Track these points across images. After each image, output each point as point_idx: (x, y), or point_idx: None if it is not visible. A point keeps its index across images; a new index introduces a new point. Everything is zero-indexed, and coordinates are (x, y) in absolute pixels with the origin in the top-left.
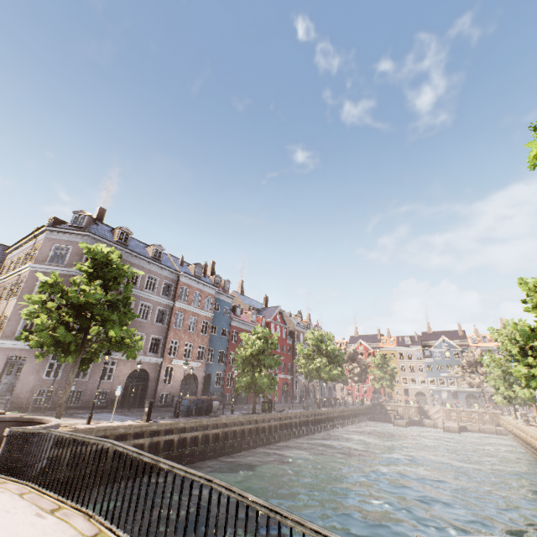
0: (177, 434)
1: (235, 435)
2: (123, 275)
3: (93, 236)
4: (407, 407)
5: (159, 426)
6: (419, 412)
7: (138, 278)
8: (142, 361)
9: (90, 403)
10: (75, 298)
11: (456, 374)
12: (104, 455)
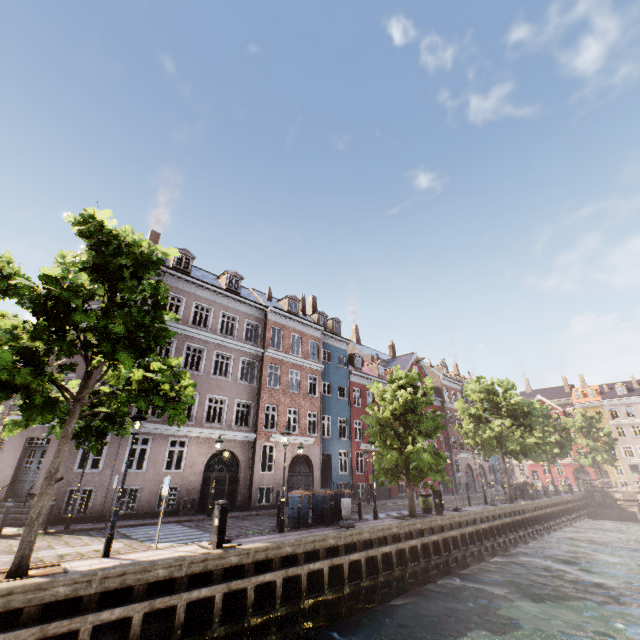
0: (280, 569)
1: (389, 560)
2: (145, 265)
3: None
4: None
5: (241, 556)
6: None
7: (209, 318)
8: (225, 438)
9: (151, 507)
10: (25, 290)
11: None
12: (123, 632)
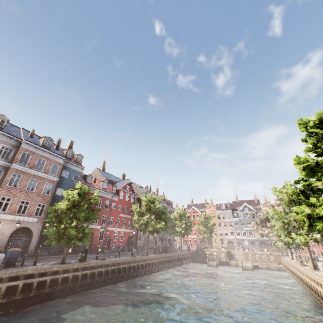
0: None
1: (16, 289)
2: None
3: None
4: (219, 252)
5: None
6: (228, 255)
7: None
8: None
9: None
10: None
11: (253, 228)
12: None
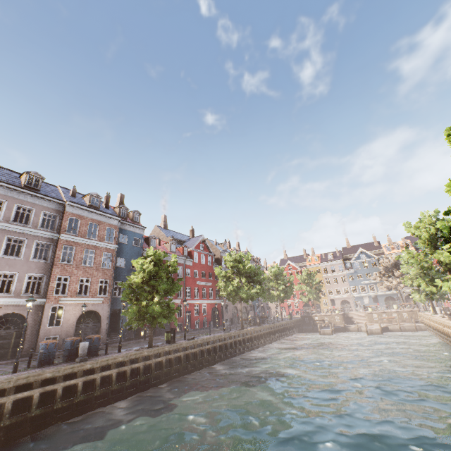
0: None
1: (111, 380)
2: None
3: None
4: (332, 315)
5: None
6: (344, 318)
7: (1, 209)
8: (13, 304)
9: None
10: None
11: (375, 280)
12: None
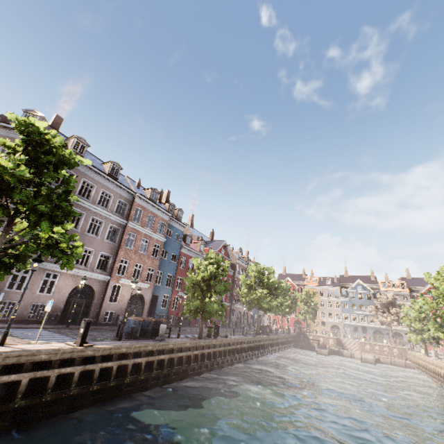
0: (117, 360)
1: (181, 361)
2: (64, 163)
3: None
4: (327, 338)
5: (95, 351)
6: (337, 343)
7: (91, 192)
8: (88, 277)
9: (23, 316)
10: None
11: (370, 313)
12: (14, 388)
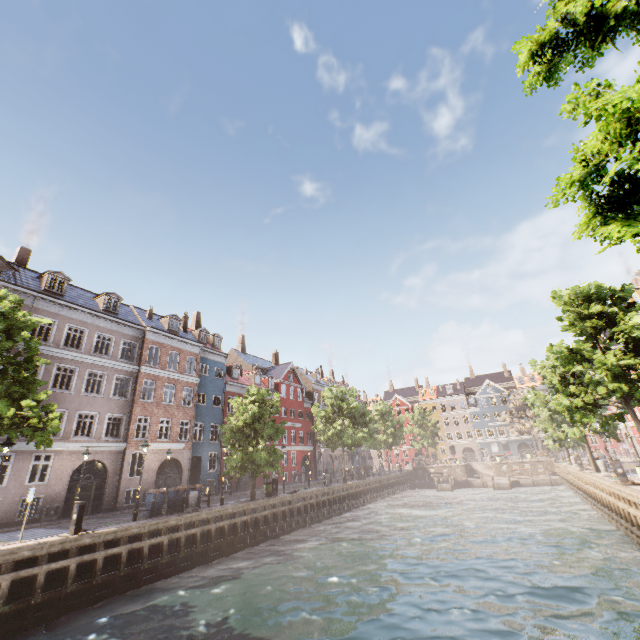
0: (127, 544)
1: (223, 532)
2: (20, 327)
3: (4, 284)
4: (452, 467)
5: (94, 538)
6: (467, 471)
7: (83, 339)
8: (94, 450)
9: (11, 517)
10: None
11: (504, 422)
12: None
